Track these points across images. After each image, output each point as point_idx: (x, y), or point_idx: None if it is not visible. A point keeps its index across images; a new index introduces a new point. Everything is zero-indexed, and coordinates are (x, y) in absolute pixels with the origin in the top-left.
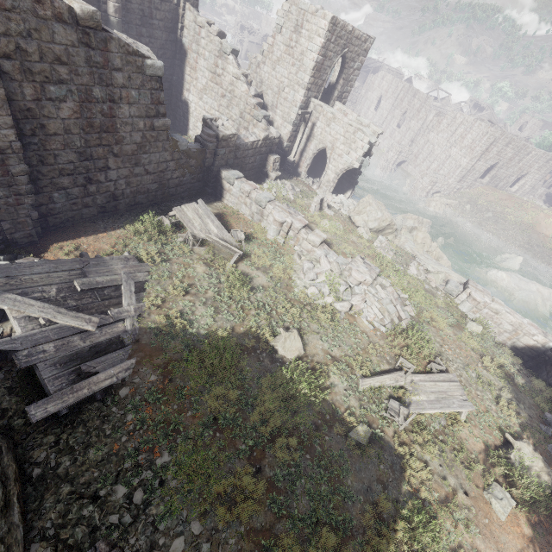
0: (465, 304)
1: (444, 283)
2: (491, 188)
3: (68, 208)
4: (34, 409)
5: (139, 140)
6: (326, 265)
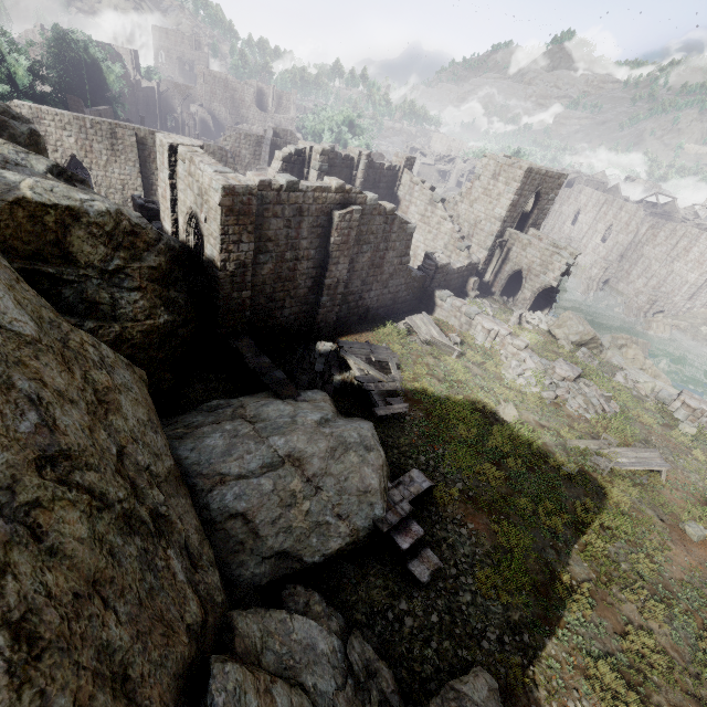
0: (679, 412)
1: (656, 392)
2: None
3: (345, 315)
4: (376, 410)
5: (391, 271)
6: (531, 364)
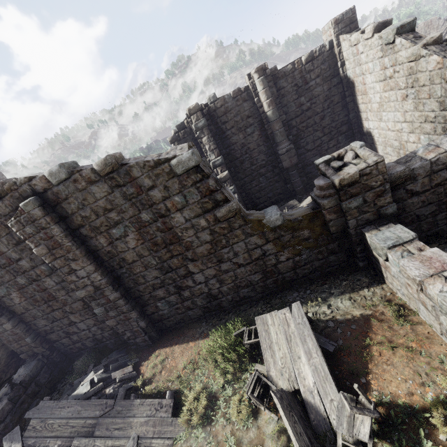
0: None
1: None
2: None
3: (174, 312)
4: None
5: (209, 237)
6: None
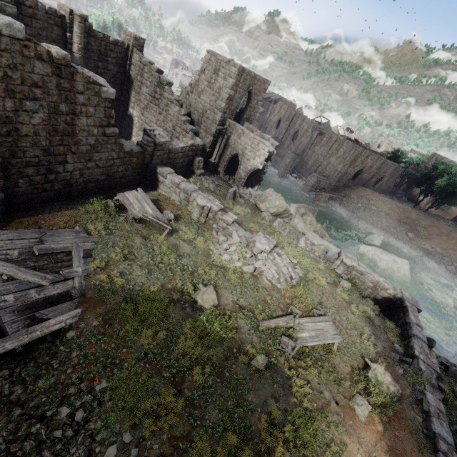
0: (339, 268)
1: (325, 253)
2: (359, 186)
3: (30, 191)
4: None
5: (93, 142)
6: (236, 238)
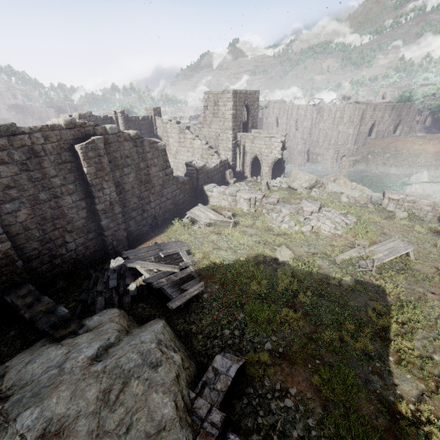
0: (389, 205)
1: (369, 199)
2: (379, 139)
3: (136, 229)
4: (171, 304)
5: (161, 183)
6: (286, 211)
